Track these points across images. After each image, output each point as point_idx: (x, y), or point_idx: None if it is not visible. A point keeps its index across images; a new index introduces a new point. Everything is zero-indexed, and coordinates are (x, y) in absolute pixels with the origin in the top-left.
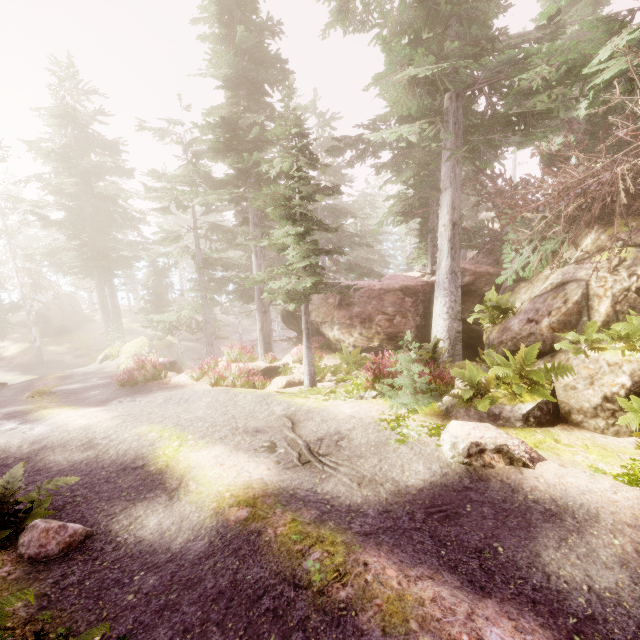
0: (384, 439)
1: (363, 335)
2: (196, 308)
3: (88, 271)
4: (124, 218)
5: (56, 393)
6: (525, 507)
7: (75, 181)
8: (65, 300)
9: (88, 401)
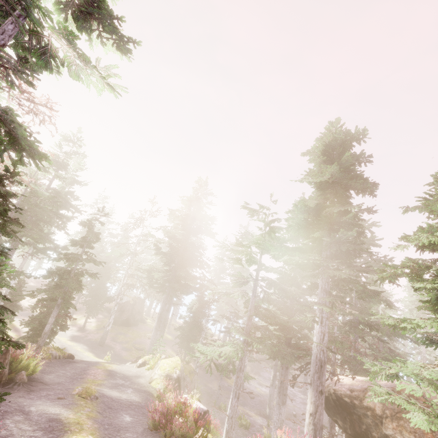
0: None
1: None
2: (238, 351)
3: (164, 288)
4: (197, 260)
5: (98, 399)
6: None
7: (183, 233)
8: (138, 302)
9: (118, 437)
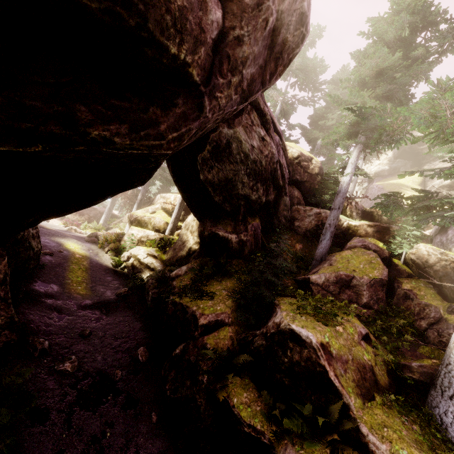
0: (55, 226)
1: (78, 219)
2: None
3: None
4: None
5: None
6: (70, 233)
7: None
8: None
9: None
